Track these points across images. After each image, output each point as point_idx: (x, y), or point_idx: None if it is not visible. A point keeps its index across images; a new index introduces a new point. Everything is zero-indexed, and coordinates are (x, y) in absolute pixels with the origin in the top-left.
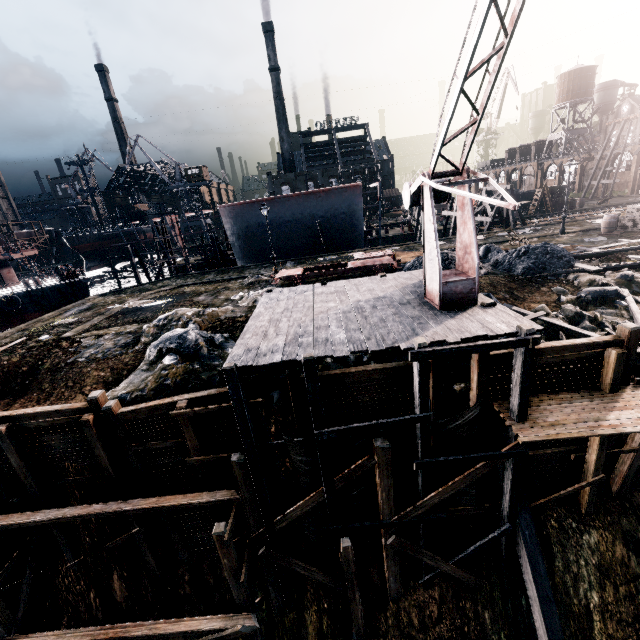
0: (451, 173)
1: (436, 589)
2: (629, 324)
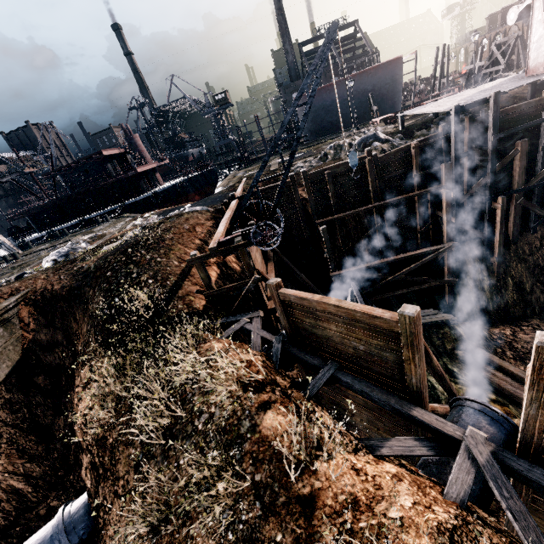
0: None
1: (538, 233)
2: None
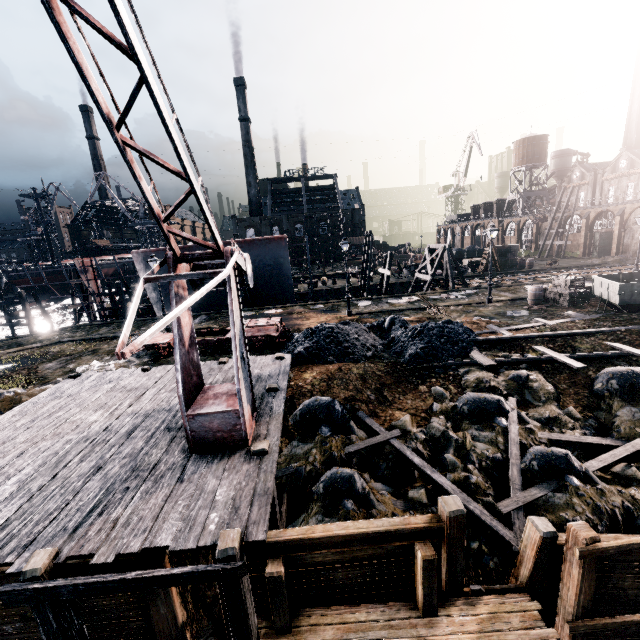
0: (208, 255)
1: None
2: (451, 501)
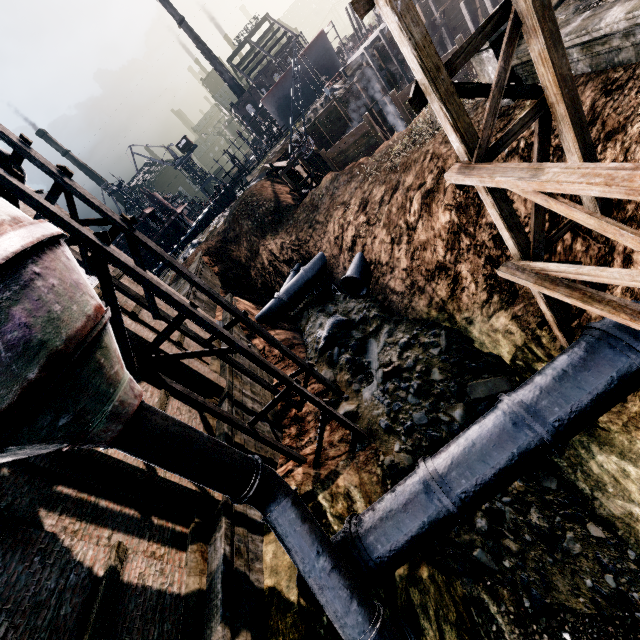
0: None
1: None
2: None
